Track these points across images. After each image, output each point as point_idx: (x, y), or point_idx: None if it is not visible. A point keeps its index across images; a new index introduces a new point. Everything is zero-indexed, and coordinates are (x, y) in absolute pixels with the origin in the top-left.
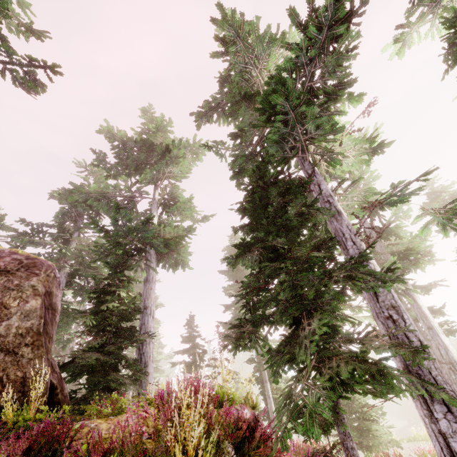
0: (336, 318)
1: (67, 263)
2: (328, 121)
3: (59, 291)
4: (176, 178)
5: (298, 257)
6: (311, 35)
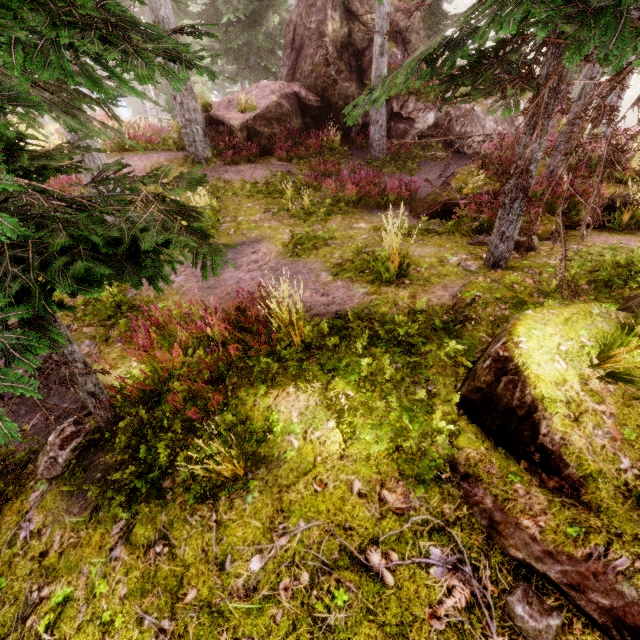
0: None
1: None
2: None
3: None
4: None
5: None
6: None
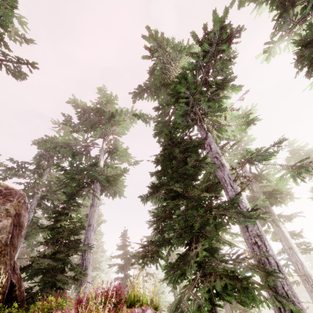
0: (219, 241)
1: (39, 190)
2: (218, 102)
3: (27, 213)
4: (118, 134)
5: (192, 196)
6: (205, 48)
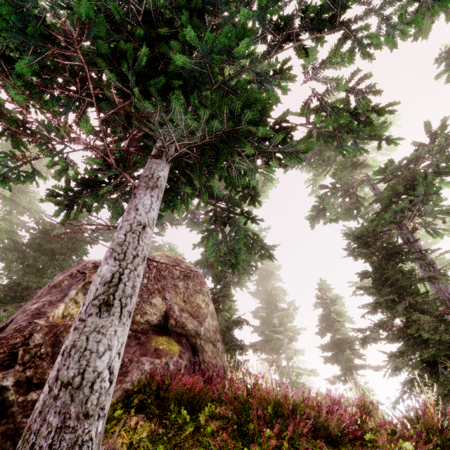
0: None
1: None
2: None
3: None
4: (251, 207)
5: (424, 309)
6: (439, 142)
